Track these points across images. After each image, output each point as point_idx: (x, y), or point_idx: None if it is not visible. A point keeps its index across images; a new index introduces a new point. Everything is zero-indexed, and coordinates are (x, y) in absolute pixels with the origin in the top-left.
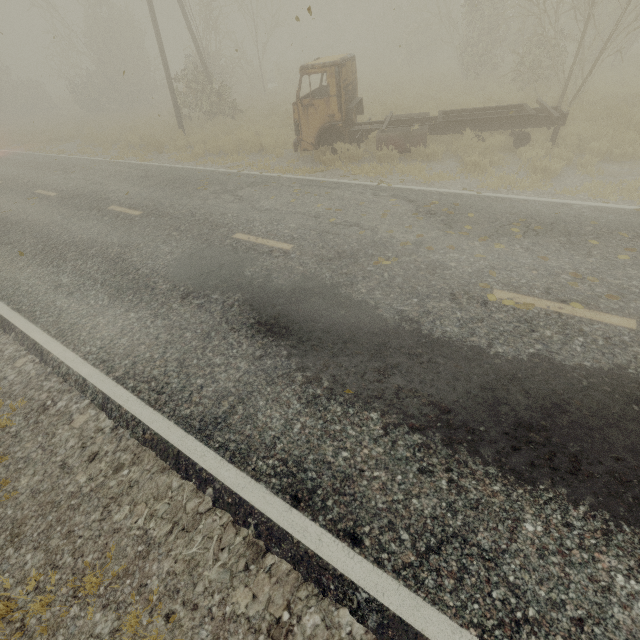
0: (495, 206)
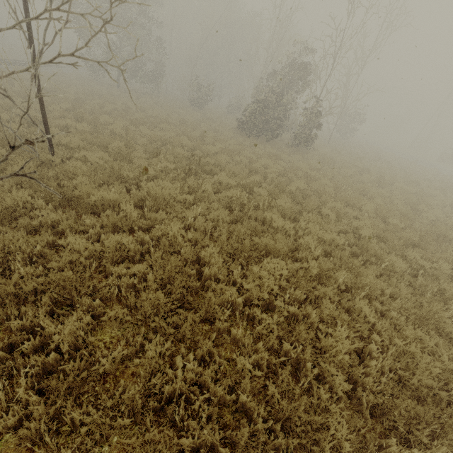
0: None
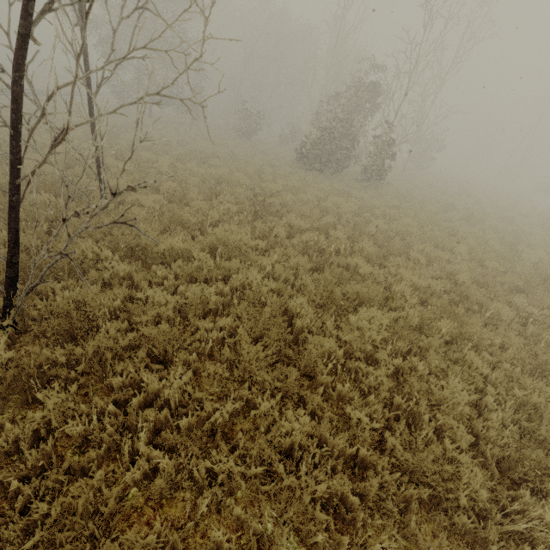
0: None
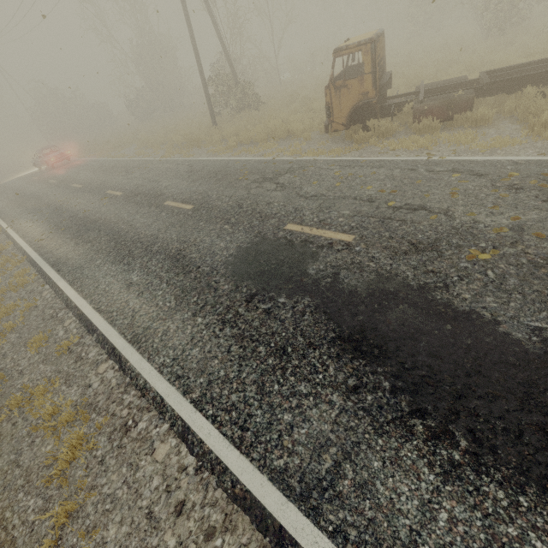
0: None
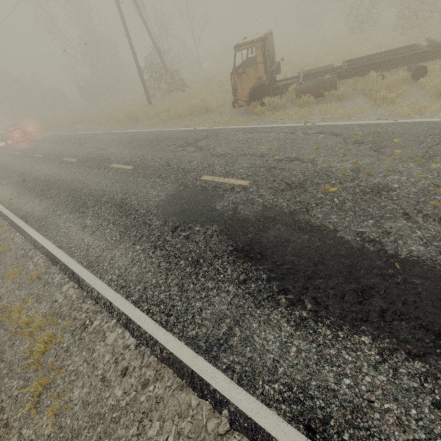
0: (415, 130)
